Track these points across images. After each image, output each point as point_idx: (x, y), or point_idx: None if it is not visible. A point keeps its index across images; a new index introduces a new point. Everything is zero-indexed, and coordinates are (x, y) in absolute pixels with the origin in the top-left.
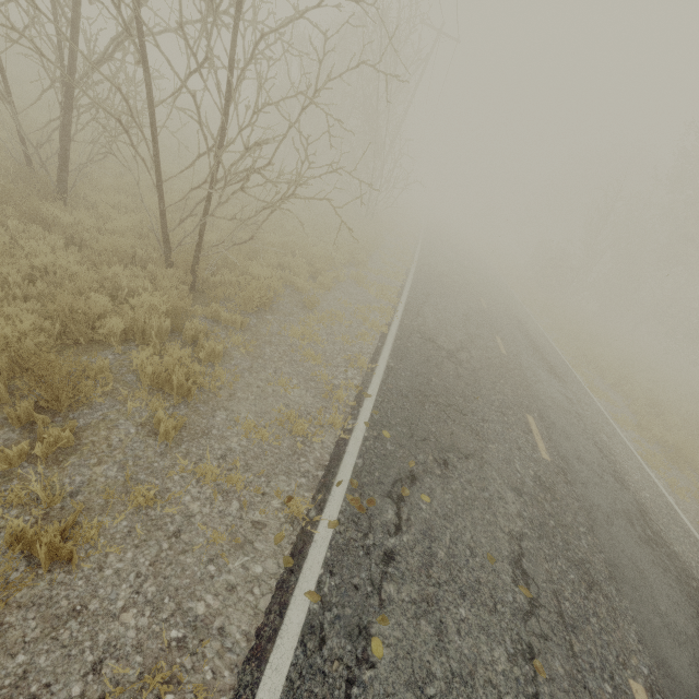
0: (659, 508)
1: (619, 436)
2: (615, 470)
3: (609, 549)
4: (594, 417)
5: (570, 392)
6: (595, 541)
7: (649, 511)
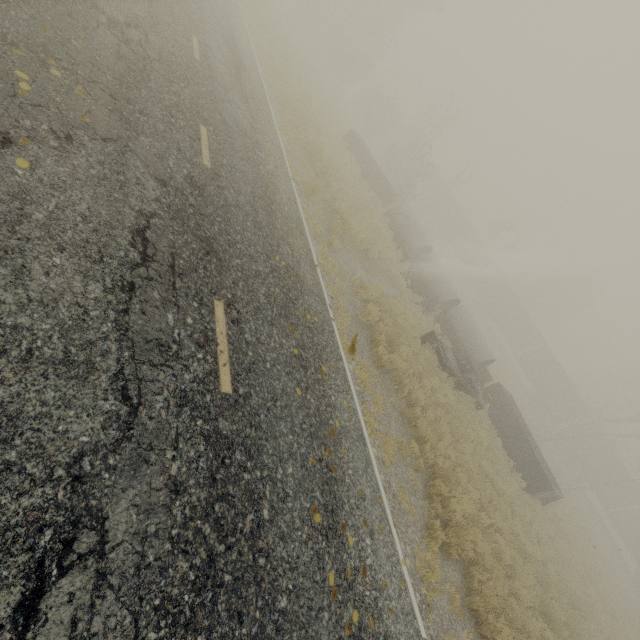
0: (248, 59)
1: (250, 43)
2: (234, 37)
3: (208, 30)
4: (239, 27)
5: (230, 10)
6: (202, 23)
7: (241, 53)
